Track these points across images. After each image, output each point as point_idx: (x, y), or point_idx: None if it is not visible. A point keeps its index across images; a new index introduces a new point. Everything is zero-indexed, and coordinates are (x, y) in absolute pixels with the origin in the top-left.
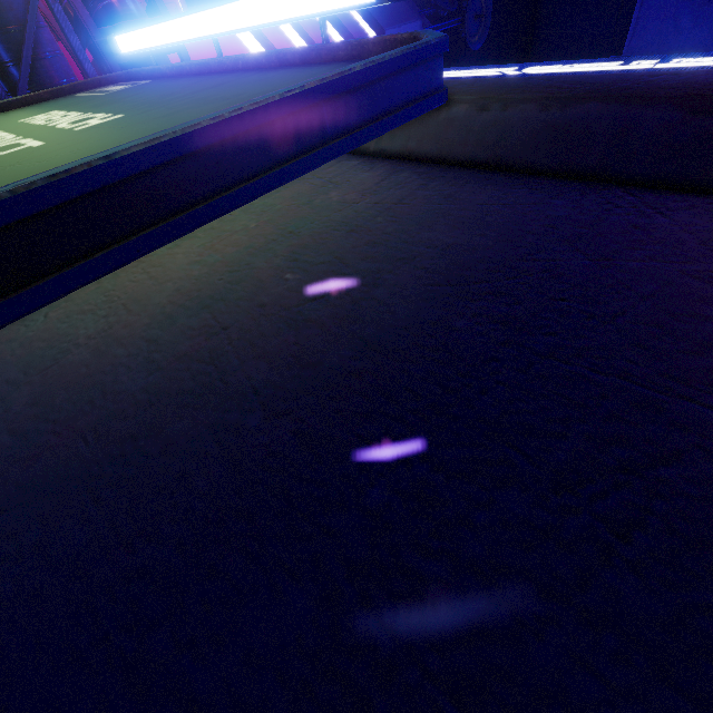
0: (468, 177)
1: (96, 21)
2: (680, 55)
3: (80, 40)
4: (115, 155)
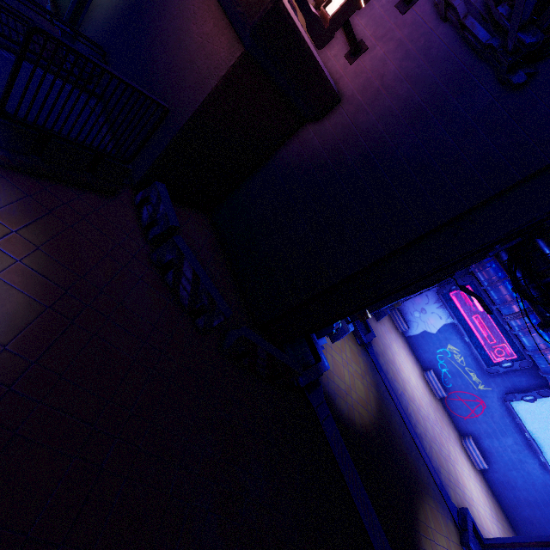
0: None
1: None
2: None
3: None
4: None
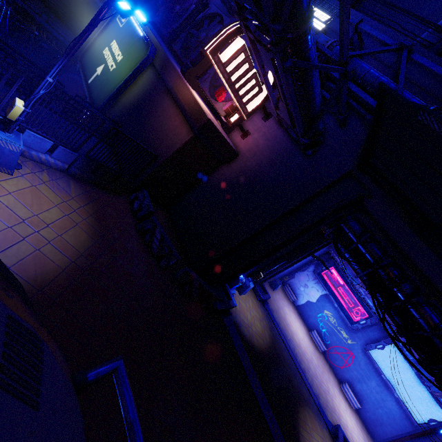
0: (156, 74)
1: None
2: None
3: None
4: (120, 86)
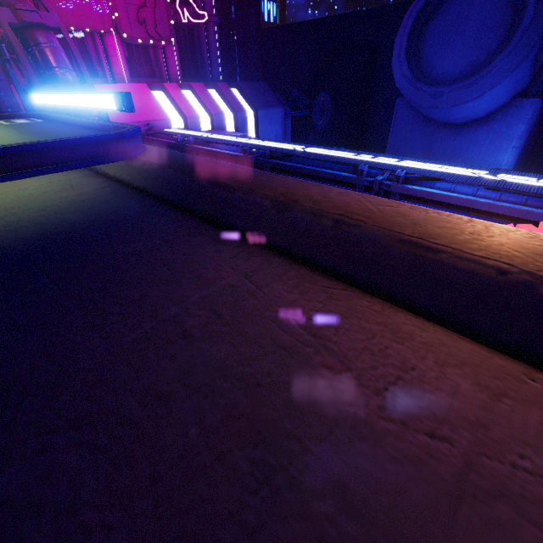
0: (128, 194)
1: (43, 81)
2: (363, 152)
3: (31, 89)
4: None
